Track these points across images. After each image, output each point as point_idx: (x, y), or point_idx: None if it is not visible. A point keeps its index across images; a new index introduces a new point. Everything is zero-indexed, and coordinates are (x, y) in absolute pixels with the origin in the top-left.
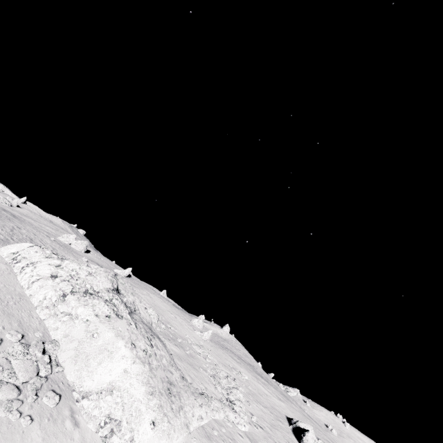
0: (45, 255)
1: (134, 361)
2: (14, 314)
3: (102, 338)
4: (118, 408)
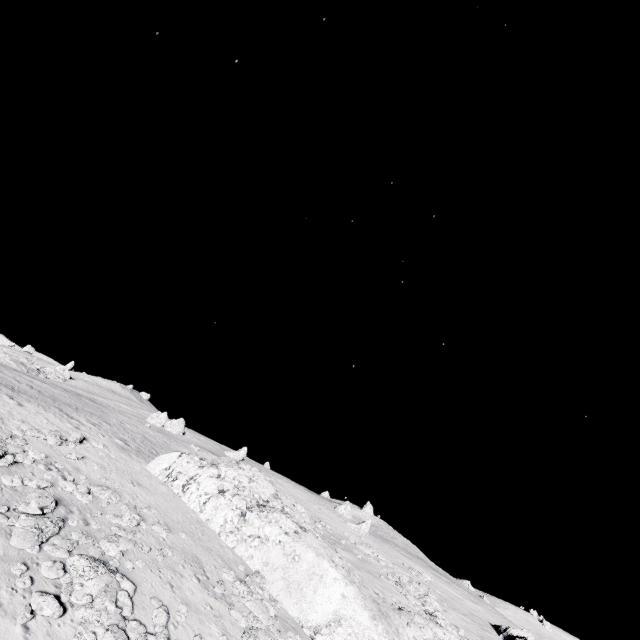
0: (197, 465)
1: (346, 583)
2: (210, 548)
3: (305, 560)
4: (353, 639)
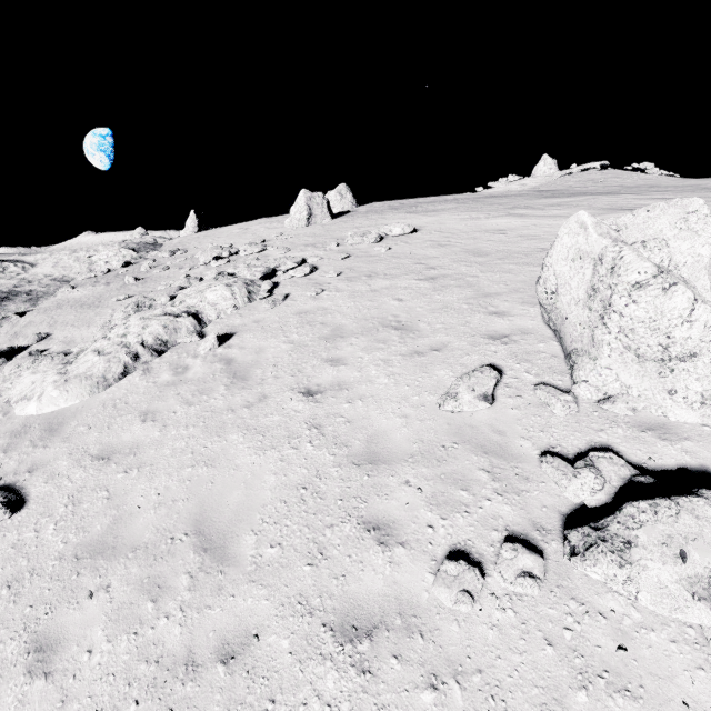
0: None
1: None
2: None
3: None
4: None
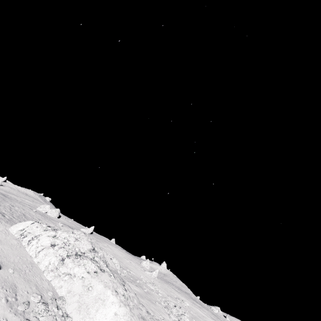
0: (43, 229)
1: (120, 305)
2: (31, 280)
3: (95, 290)
4: None
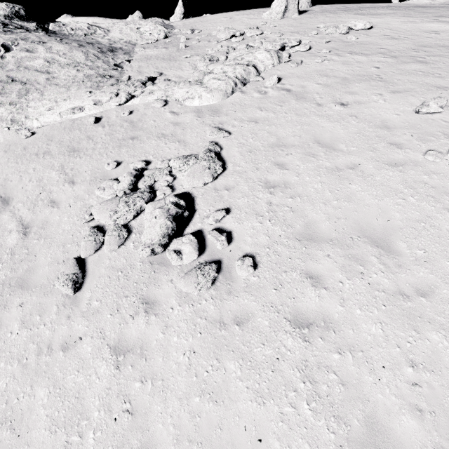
0: None
1: None
2: None
3: None
4: None
